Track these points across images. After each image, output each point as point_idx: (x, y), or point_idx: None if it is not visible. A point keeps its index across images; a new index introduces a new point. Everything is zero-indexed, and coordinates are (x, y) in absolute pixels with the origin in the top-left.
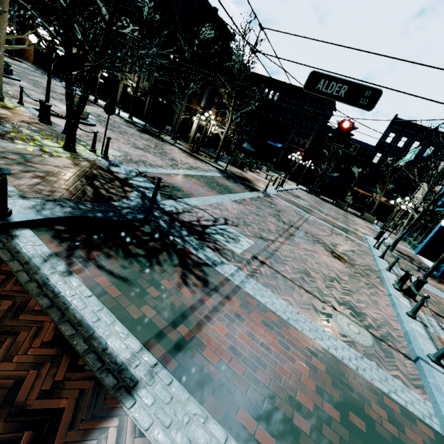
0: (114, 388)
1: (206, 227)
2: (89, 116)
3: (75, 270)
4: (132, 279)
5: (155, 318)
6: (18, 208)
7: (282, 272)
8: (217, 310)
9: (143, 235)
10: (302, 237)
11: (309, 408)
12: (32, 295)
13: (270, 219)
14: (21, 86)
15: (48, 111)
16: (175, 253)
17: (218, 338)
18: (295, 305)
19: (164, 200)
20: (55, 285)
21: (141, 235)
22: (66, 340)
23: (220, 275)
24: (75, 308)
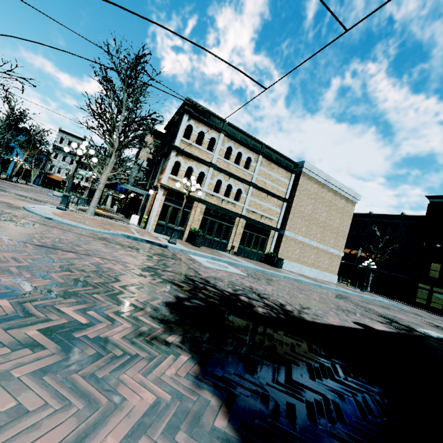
0: None
1: None
2: None
3: None
4: None
5: None
6: None
7: None
8: None
9: None
10: None
11: None
12: None
13: None
14: None
15: None
16: None
17: None
18: None
19: None
20: None
21: None
22: None
23: None
24: None
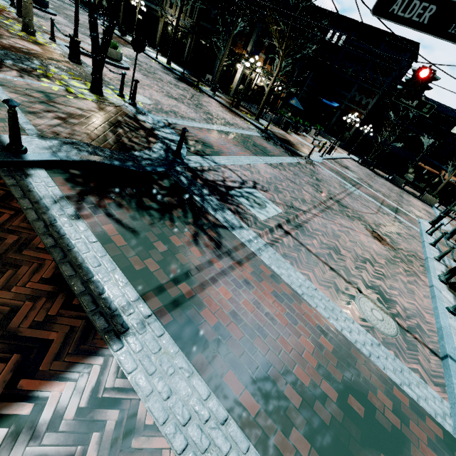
0: (104, 331)
1: (231, 189)
2: (123, 59)
3: (83, 215)
4: (140, 231)
5: (157, 272)
6: (34, 147)
7: (307, 246)
8: (225, 274)
9: (160, 189)
10: (341, 212)
11: (305, 384)
12: (38, 234)
13: (307, 188)
14: (51, 18)
15: (77, 48)
16: (191, 211)
17: (221, 301)
18: (314, 281)
19: (190, 156)
20: (61, 227)
21: (158, 189)
22: (65, 280)
23: (236, 239)
24: (78, 251)
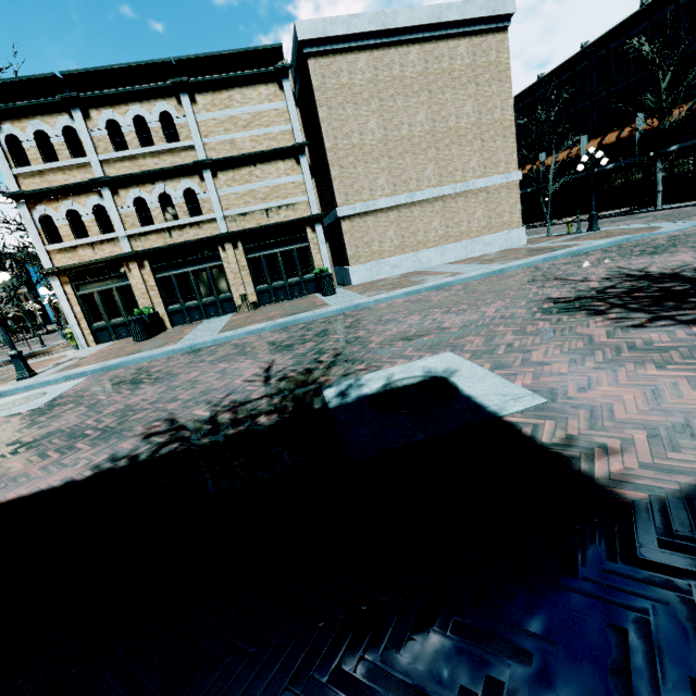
0: None
1: None
2: None
3: None
4: None
5: None
6: None
7: None
8: None
9: None
10: None
11: None
12: None
13: None
14: None
15: None
16: None
17: None
18: None
19: None
20: None
21: None
22: None
23: None
24: None
